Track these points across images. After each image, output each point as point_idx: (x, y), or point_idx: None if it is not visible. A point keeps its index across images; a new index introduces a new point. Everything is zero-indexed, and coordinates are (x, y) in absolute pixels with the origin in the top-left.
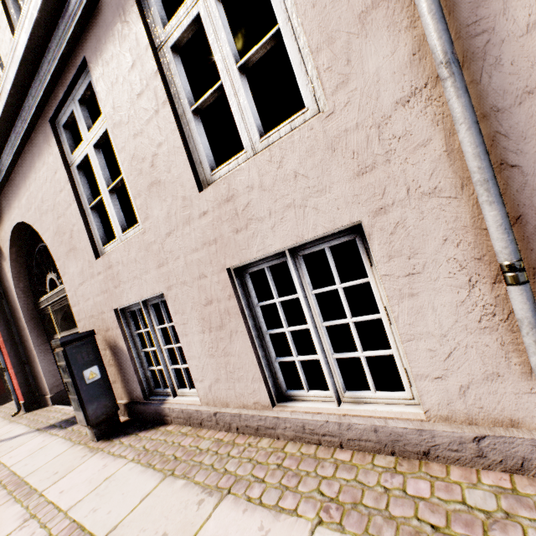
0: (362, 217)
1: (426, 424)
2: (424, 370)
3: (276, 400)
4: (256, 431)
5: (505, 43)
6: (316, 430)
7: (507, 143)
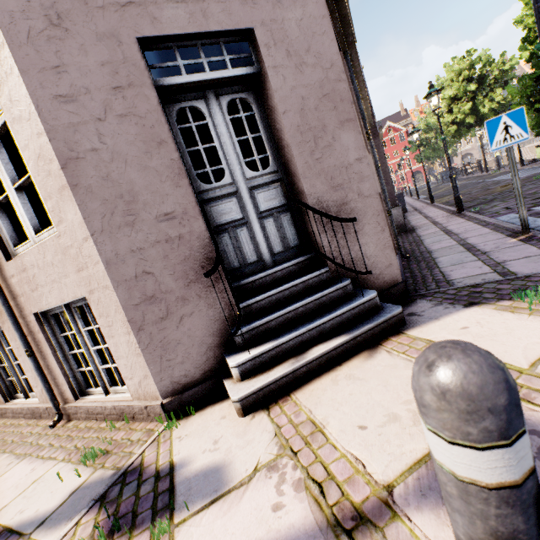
0: (0, 323)
1: (40, 404)
2: (33, 384)
3: (10, 399)
4: (2, 416)
5: (8, 279)
6: (17, 412)
7: (20, 309)
